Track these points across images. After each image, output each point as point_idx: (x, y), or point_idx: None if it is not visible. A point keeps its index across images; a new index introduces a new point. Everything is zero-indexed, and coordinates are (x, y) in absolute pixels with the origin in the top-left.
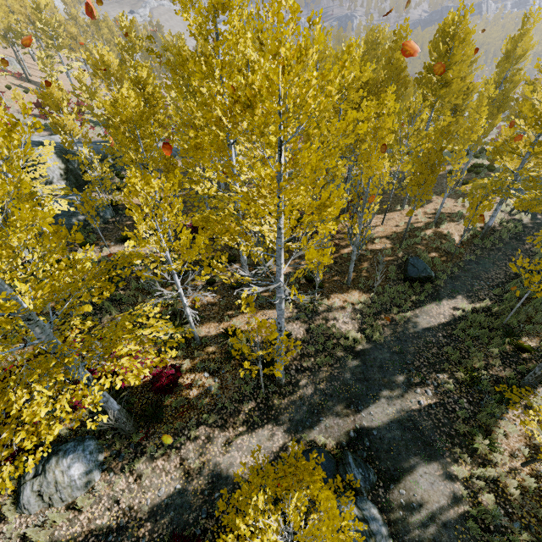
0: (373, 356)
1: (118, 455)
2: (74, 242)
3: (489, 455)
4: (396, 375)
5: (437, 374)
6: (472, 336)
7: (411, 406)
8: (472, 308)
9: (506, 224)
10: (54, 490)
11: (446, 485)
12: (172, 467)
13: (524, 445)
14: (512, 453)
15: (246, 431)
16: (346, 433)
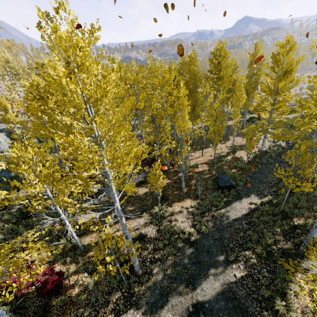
0: (202, 243)
1: None
2: (10, 188)
3: (286, 314)
4: (218, 256)
5: (245, 252)
6: (263, 221)
7: (230, 280)
8: (261, 202)
9: (273, 148)
10: None
11: None
12: None
13: (310, 301)
14: (303, 310)
15: None
16: (187, 308)
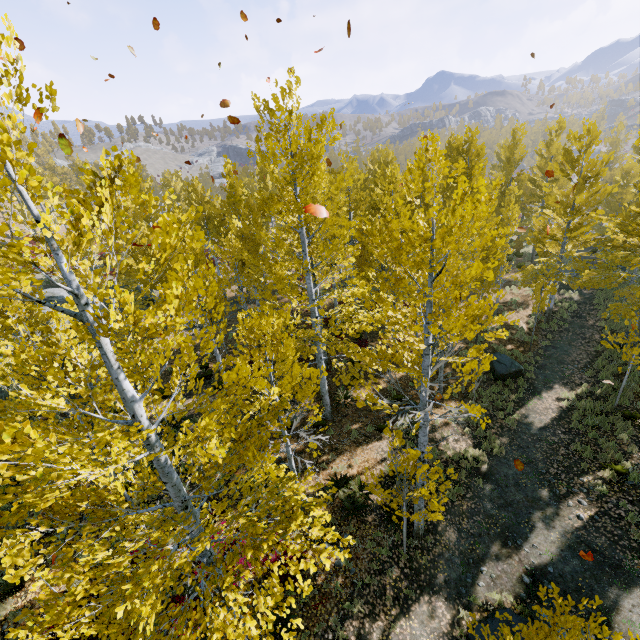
0: (502, 473)
1: None
2: None
3: None
4: (538, 490)
5: (580, 478)
6: (591, 426)
7: (573, 525)
8: (574, 396)
9: (561, 304)
10: None
11: None
12: None
13: None
14: None
15: (400, 613)
16: (519, 580)
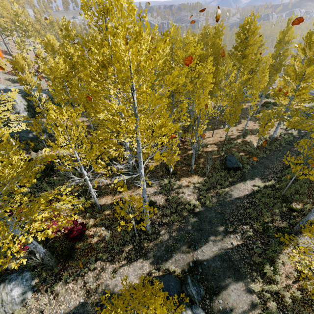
0: (205, 215)
1: (45, 281)
2: (29, 148)
3: (273, 276)
4: (219, 227)
5: (243, 226)
6: (263, 202)
7: (227, 246)
8: (264, 185)
9: (284, 136)
10: (0, 306)
11: (247, 296)
12: (78, 288)
13: (294, 269)
14: (287, 275)
15: (126, 263)
16: (188, 263)
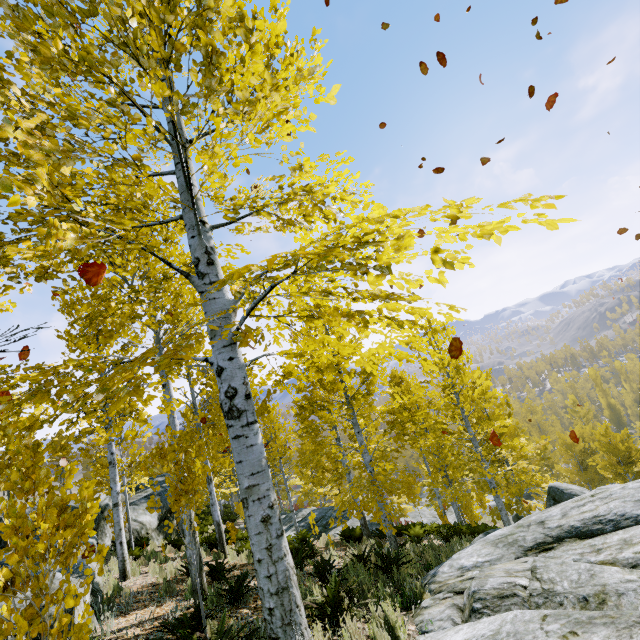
0: None
1: None
2: None
3: None
4: None
5: None
6: None
7: None
8: None
9: None
10: None
11: None
12: None
13: None
14: None
15: None
16: None
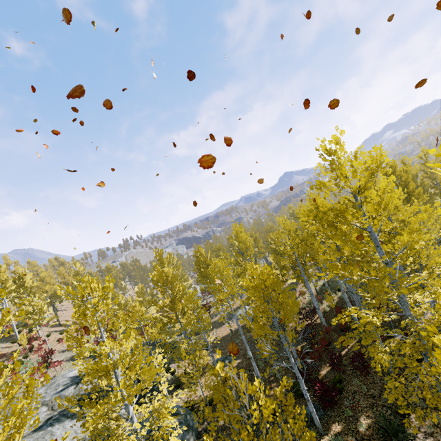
0: None
1: None
2: None
3: None
4: None
5: None
6: None
7: None
8: None
9: None
10: None
11: None
12: None
13: None
14: None
15: None
16: None
